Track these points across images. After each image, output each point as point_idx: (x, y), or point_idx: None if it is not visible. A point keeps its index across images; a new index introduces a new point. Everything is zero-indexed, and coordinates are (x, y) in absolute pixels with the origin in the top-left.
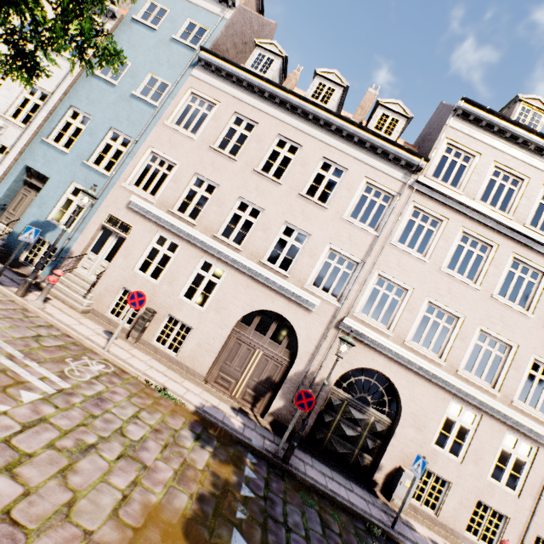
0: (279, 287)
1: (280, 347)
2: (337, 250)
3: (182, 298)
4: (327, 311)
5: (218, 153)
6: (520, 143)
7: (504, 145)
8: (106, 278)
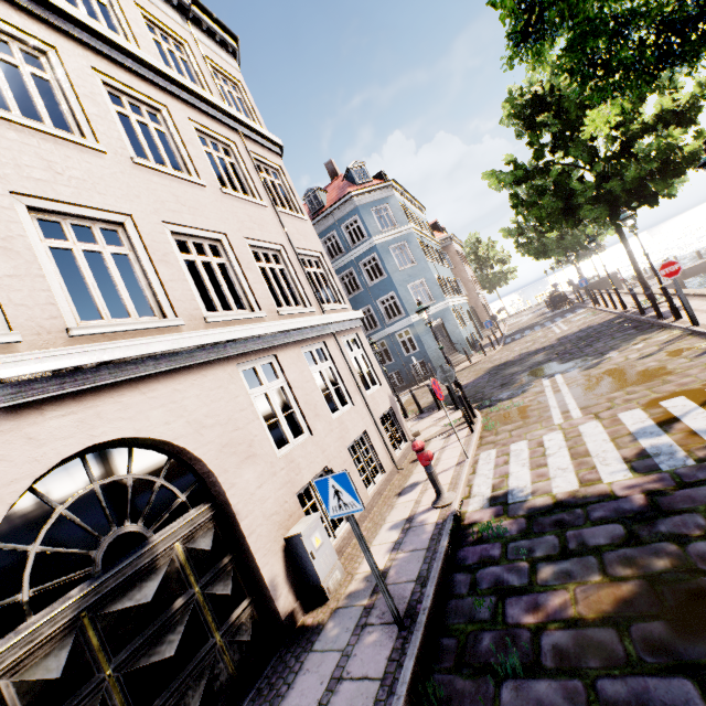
0: None
1: None
2: None
3: None
4: None
5: None
6: None
7: None
8: None
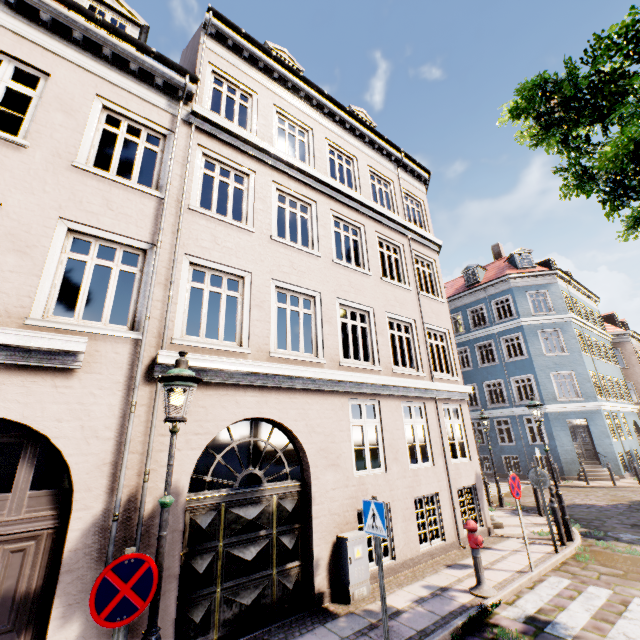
0: None
1: (13, 496)
2: (87, 231)
3: None
4: (115, 357)
5: None
6: (290, 89)
7: (277, 88)
8: None
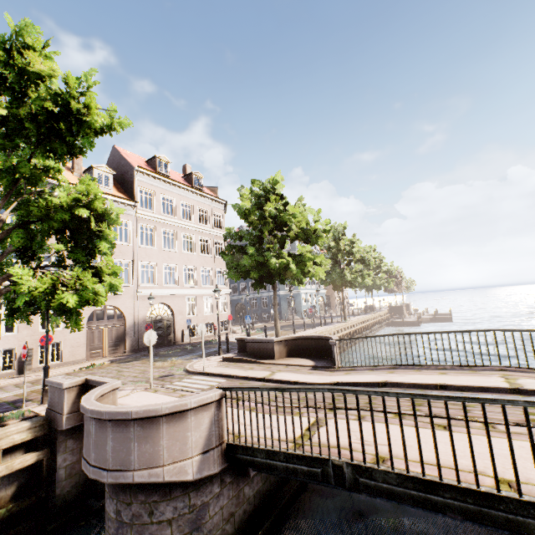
0: None
1: (115, 320)
2: (117, 260)
3: (42, 331)
4: (128, 291)
5: None
6: (167, 183)
7: (162, 185)
8: None
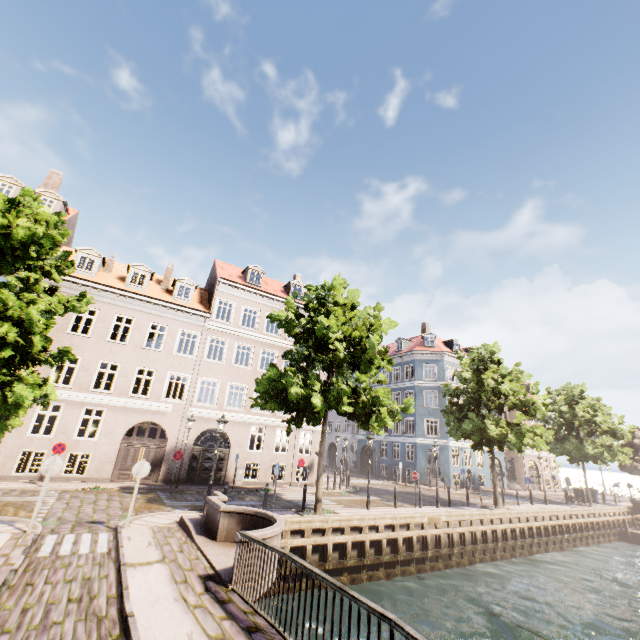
0: (145, 406)
1: (156, 439)
2: (175, 373)
3: (77, 439)
4: (179, 409)
5: (74, 335)
6: (253, 293)
7: (246, 296)
8: (3, 450)
